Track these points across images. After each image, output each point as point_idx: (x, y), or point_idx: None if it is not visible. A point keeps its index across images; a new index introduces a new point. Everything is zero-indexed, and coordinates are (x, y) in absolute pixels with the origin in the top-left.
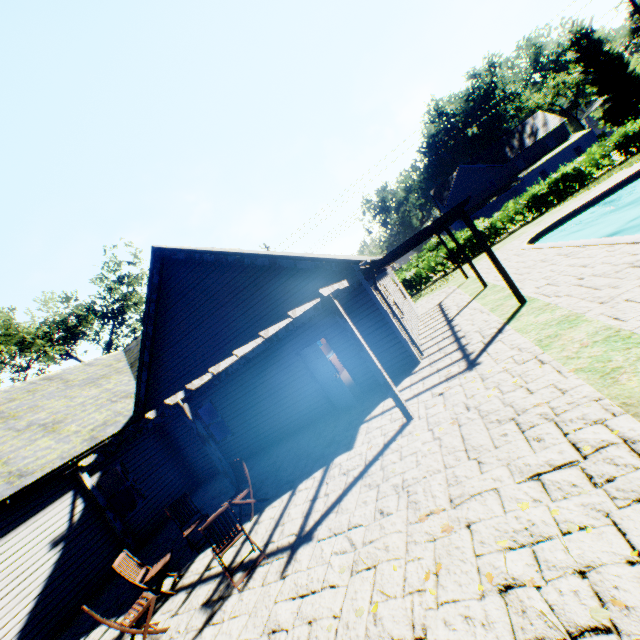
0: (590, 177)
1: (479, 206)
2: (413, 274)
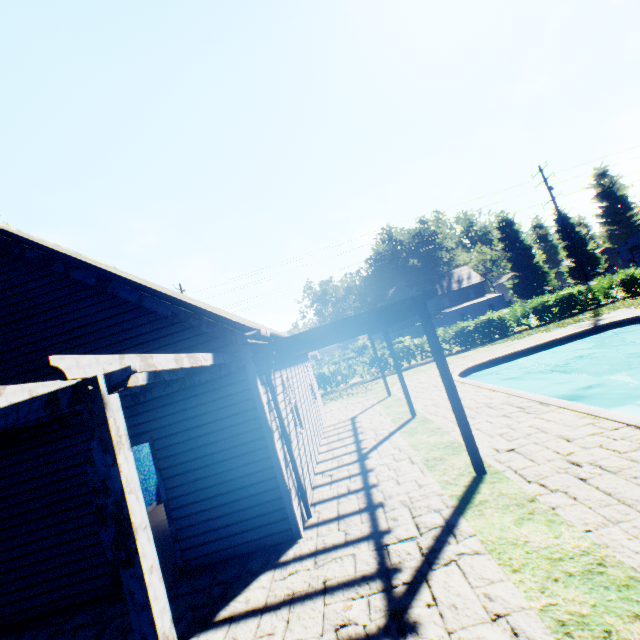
0: (511, 330)
1: (406, 325)
2: (332, 370)
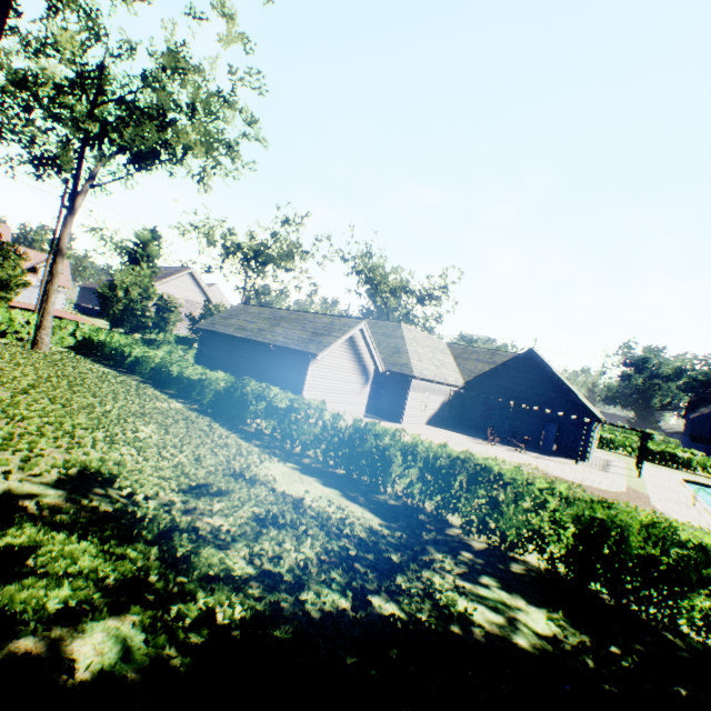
0: None
1: None
2: (609, 437)
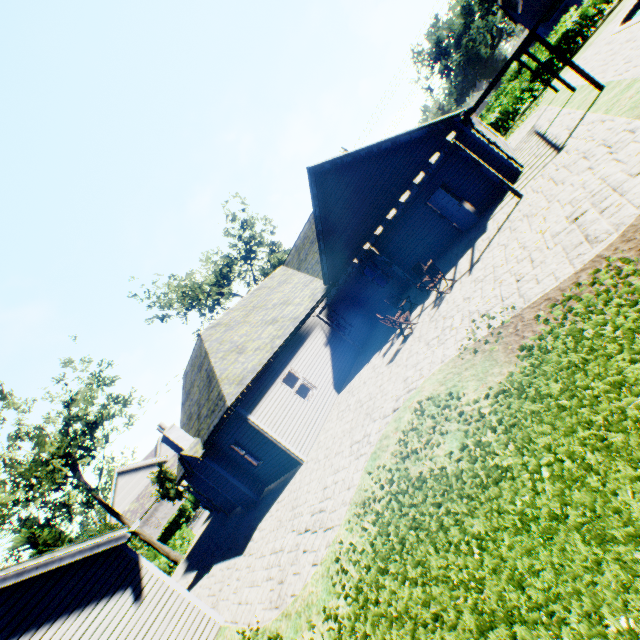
0: None
1: None
2: (498, 115)
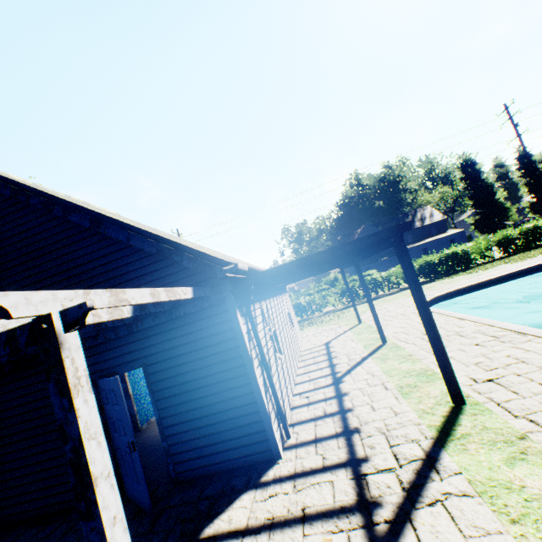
0: (474, 262)
1: (373, 260)
2: (308, 300)
